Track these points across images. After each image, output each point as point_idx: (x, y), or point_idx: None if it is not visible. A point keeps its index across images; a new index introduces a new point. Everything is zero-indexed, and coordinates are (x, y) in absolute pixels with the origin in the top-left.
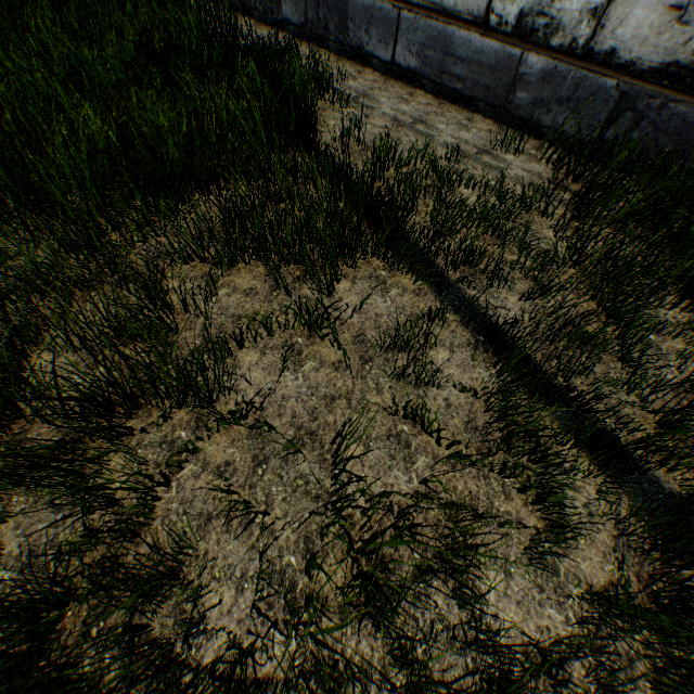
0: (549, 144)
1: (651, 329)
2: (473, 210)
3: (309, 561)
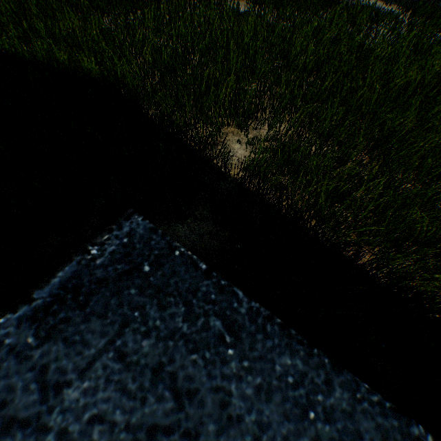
0: (398, 3)
1: (436, 30)
2: (390, 13)
3: (393, 48)
